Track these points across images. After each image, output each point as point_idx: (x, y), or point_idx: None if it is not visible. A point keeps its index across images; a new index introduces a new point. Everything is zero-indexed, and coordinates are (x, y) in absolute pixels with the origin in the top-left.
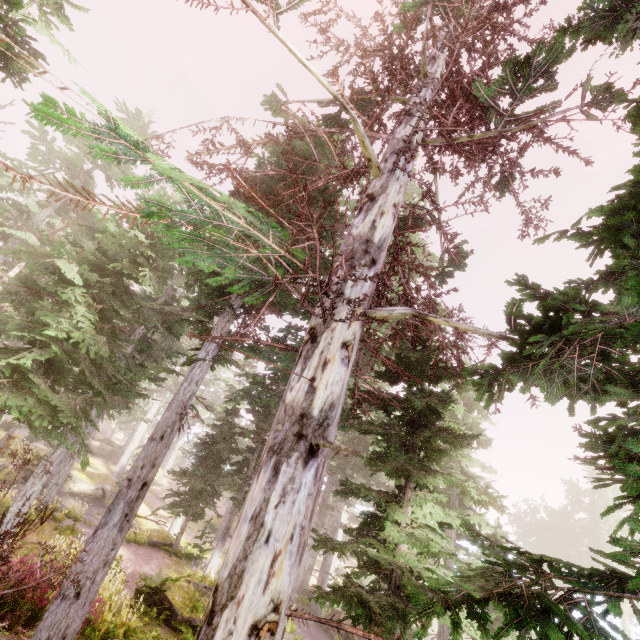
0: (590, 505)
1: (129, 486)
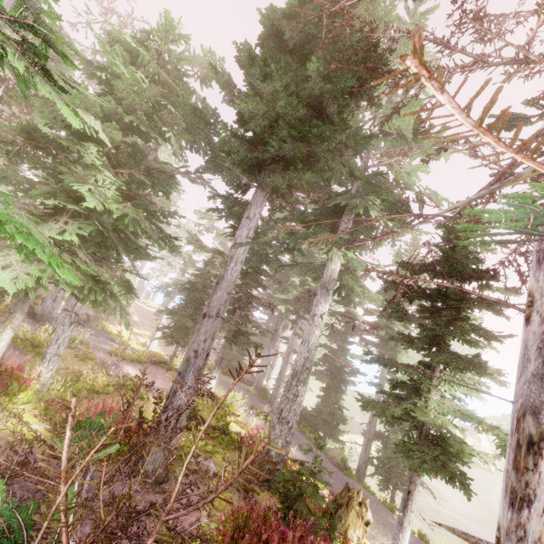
0: None
1: (196, 357)
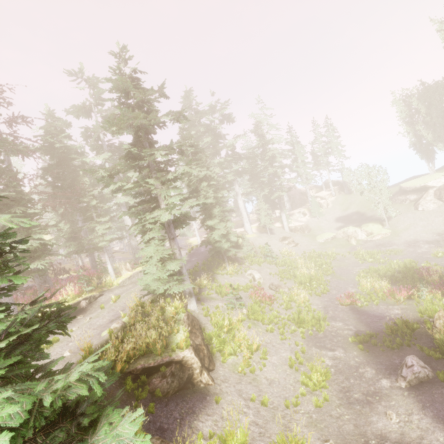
0: None
1: None
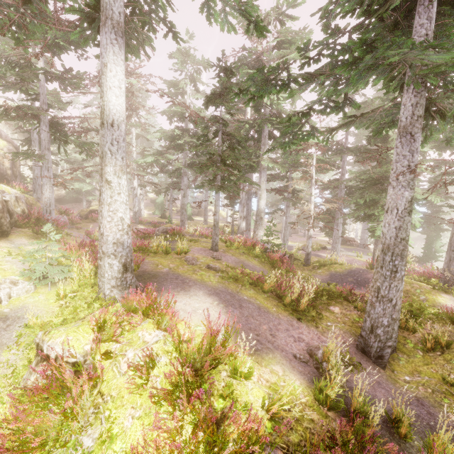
0: None
1: None
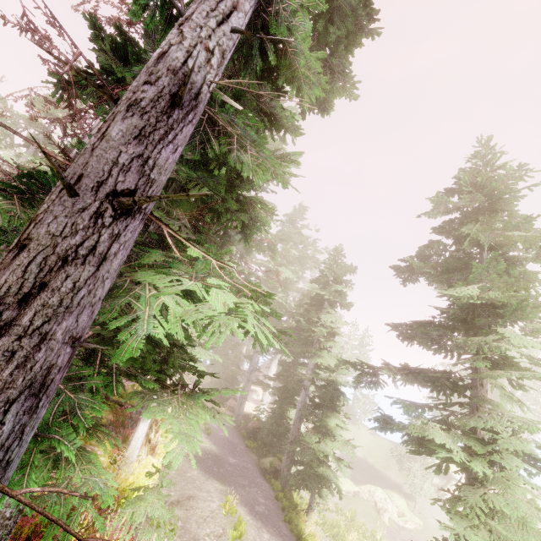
0: None
1: None
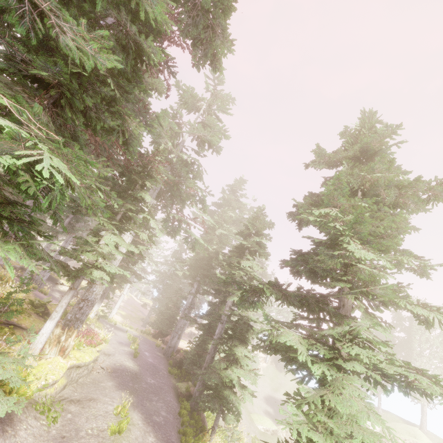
0: (407, 326)
1: None
